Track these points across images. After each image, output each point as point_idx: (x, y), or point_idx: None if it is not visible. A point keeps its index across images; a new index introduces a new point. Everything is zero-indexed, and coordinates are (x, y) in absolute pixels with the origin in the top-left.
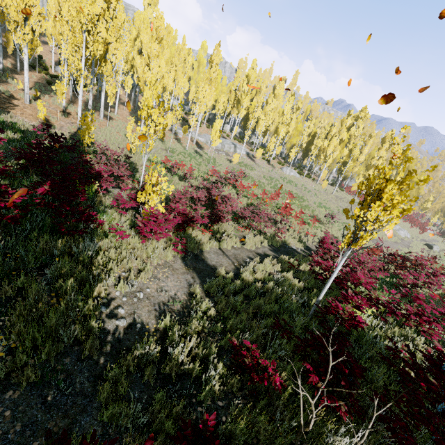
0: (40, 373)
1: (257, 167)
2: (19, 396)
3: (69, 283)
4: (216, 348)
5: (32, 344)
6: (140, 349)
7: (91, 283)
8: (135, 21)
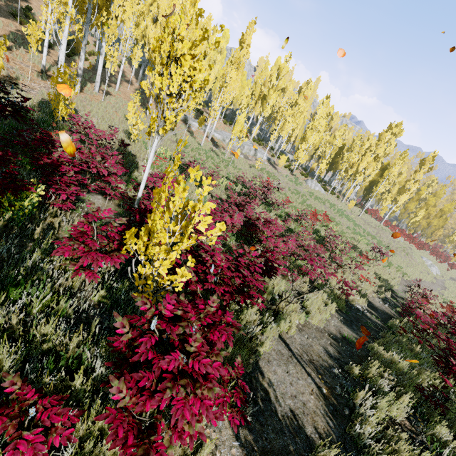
0: None
1: (280, 177)
2: None
3: None
4: None
5: None
6: None
7: None
8: None
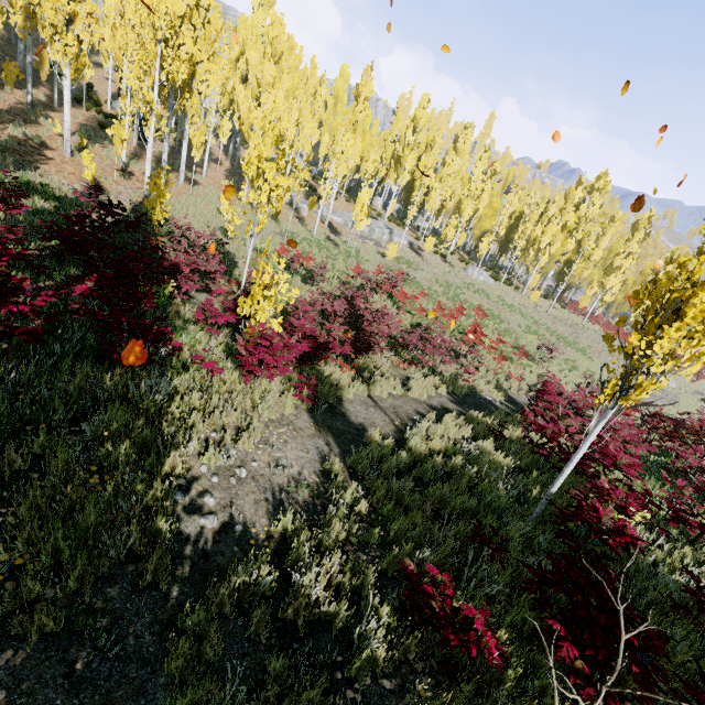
0: (65, 616)
1: (426, 266)
2: (23, 662)
3: (123, 449)
4: (374, 575)
5: (53, 560)
6: (242, 574)
7: (159, 449)
8: (238, 30)
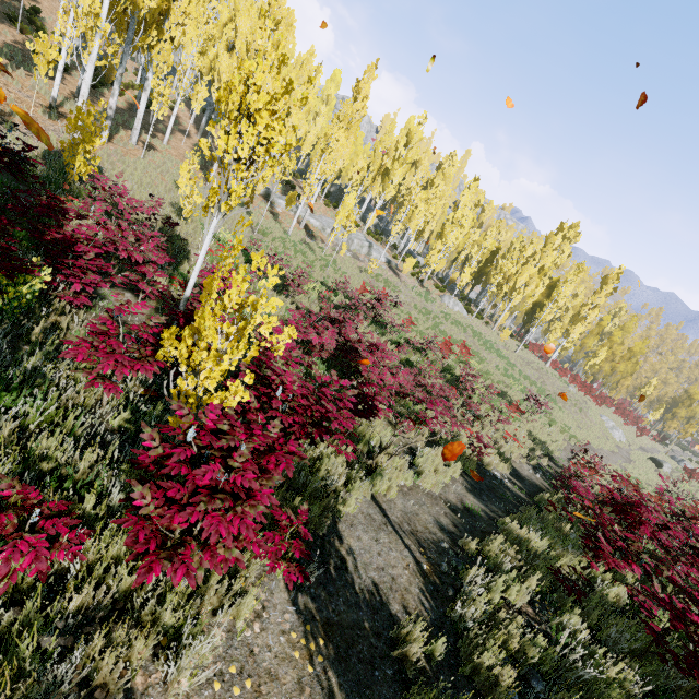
0: None
1: (404, 288)
2: None
3: None
4: None
5: None
6: None
7: None
8: None
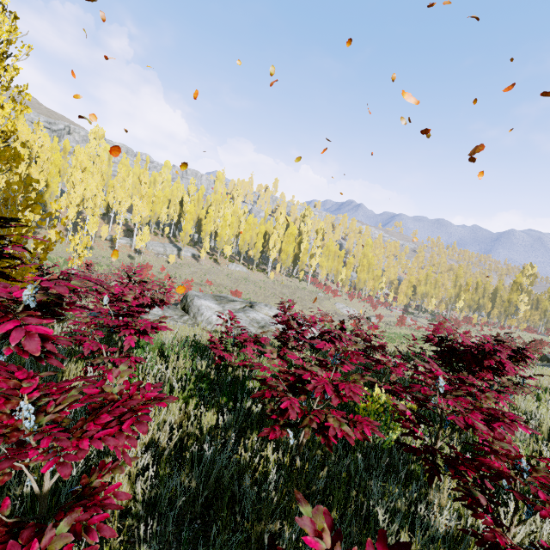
0: None
1: (198, 266)
2: None
3: None
4: None
5: None
6: None
7: None
8: (76, 153)
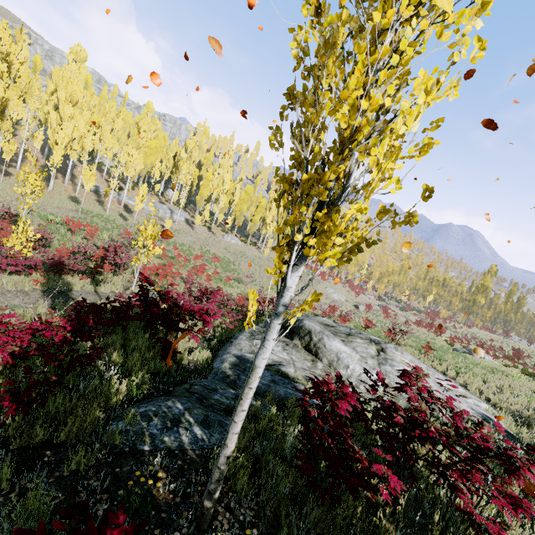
0: None
1: (194, 234)
2: None
3: None
4: (31, 319)
5: None
6: None
7: None
8: (53, 75)
